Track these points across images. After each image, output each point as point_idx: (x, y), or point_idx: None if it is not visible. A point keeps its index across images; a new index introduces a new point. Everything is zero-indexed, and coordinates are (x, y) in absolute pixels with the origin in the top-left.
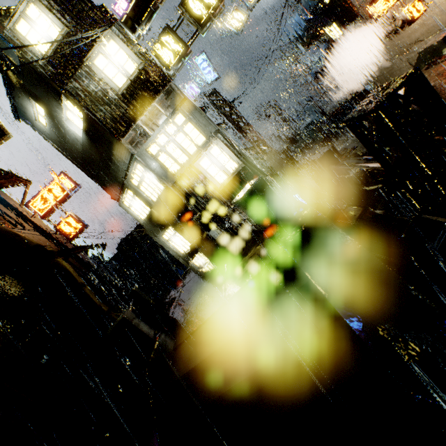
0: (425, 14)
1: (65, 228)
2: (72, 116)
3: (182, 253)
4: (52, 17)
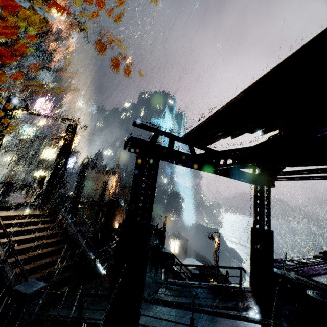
0: None
1: None
2: None
3: None
4: None
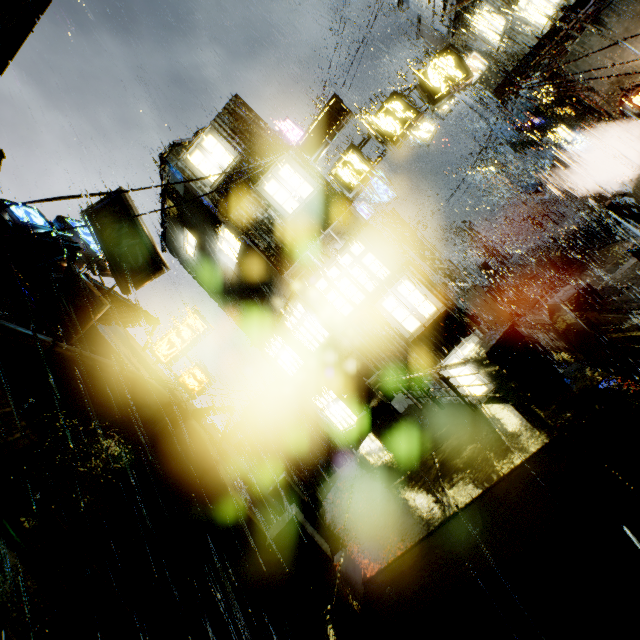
0: None
1: (188, 381)
2: (226, 245)
3: (340, 430)
4: (227, 146)
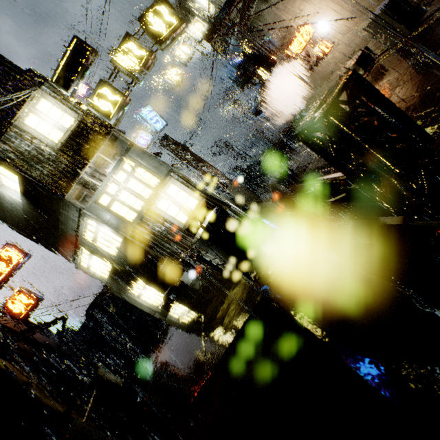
0: (333, 50)
1: (13, 307)
2: (6, 180)
3: (156, 307)
4: None
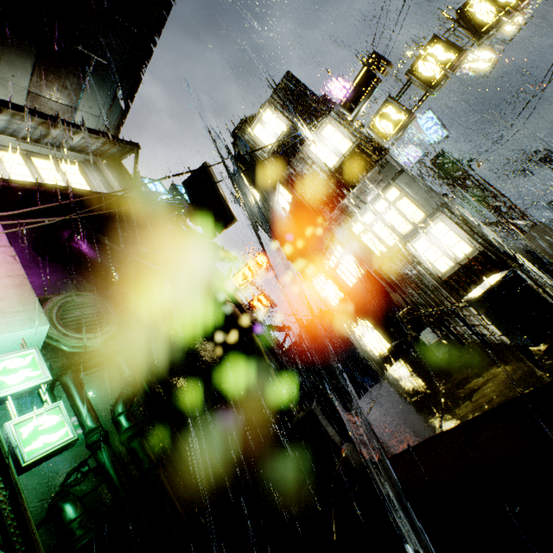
0: None
1: (256, 304)
2: (281, 198)
3: (375, 355)
4: (281, 117)
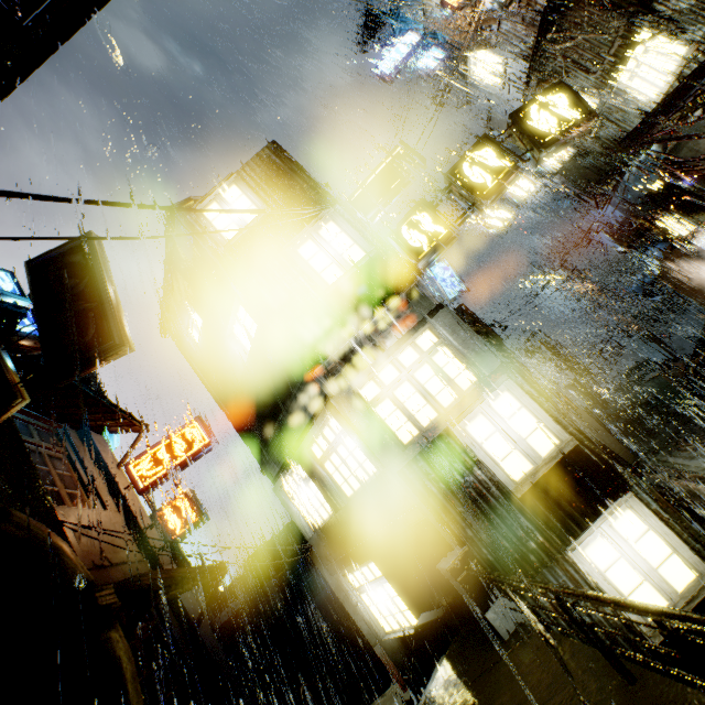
0: None
1: (169, 517)
2: (239, 329)
3: (384, 630)
4: (254, 198)
